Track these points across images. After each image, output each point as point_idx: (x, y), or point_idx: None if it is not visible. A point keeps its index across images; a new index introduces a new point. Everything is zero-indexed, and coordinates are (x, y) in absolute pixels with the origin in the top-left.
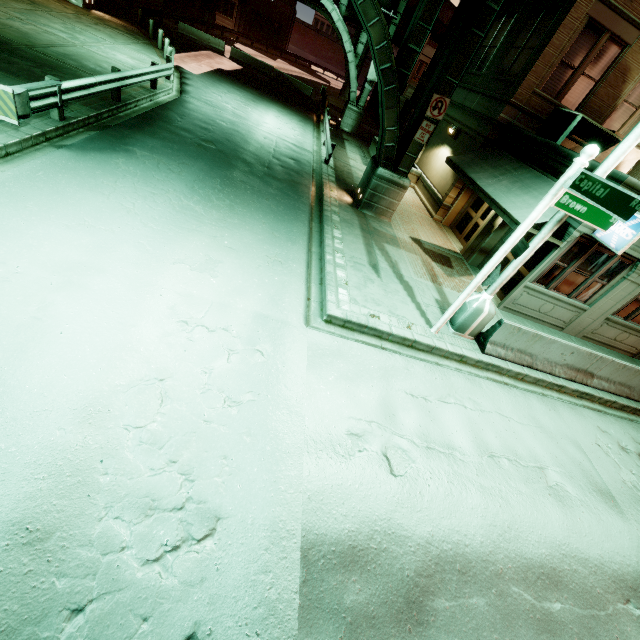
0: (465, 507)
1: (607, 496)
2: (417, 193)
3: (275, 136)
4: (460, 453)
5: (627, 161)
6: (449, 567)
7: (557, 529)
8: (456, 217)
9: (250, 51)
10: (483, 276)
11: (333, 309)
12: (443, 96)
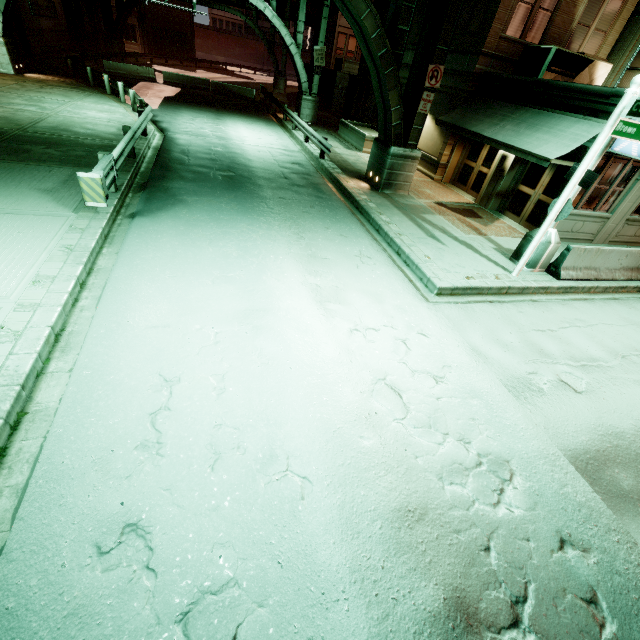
0: (637, 399)
1: None
2: None
3: (263, 147)
4: (603, 362)
5: (599, 77)
6: None
7: None
8: (454, 172)
9: (170, 70)
10: (556, 213)
11: (439, 282)
12: (437, 65)
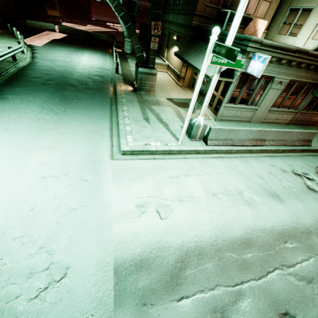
0: (200, 223)
1: (275, 196)
2: (169, 74)
3: (88, 67)
4: (197, 198)
5: (260, 28)
6: (192, 254)
7: (249, 219)
8: (189, 81)
9: (71, 25)
10: (191, 109)
11: (124, 147)
12: (156, 21)
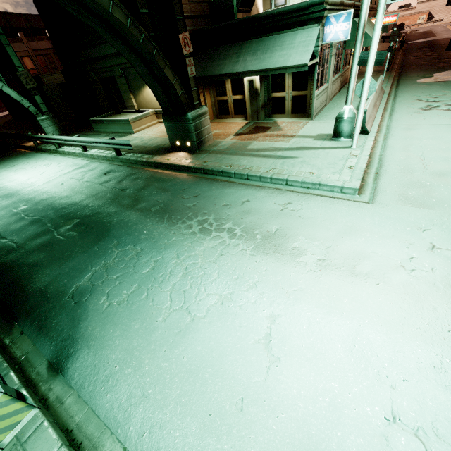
0: None
1: None
2: None
3: (58, 177)
4: None
5: (259, 6)
6: None
7: None
8: (213, 110)
9: None
10: (367, 92)
11: (352, 184)
12: (183, 33)
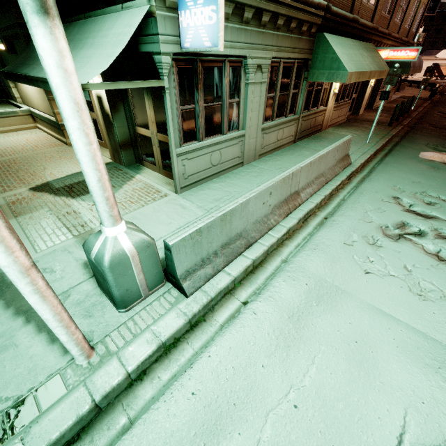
0: None
1: None
2: (42, 130)
3: None
4: None
5: None
6: None
7: None
8: None
9: None
10: None
11: None
12: None
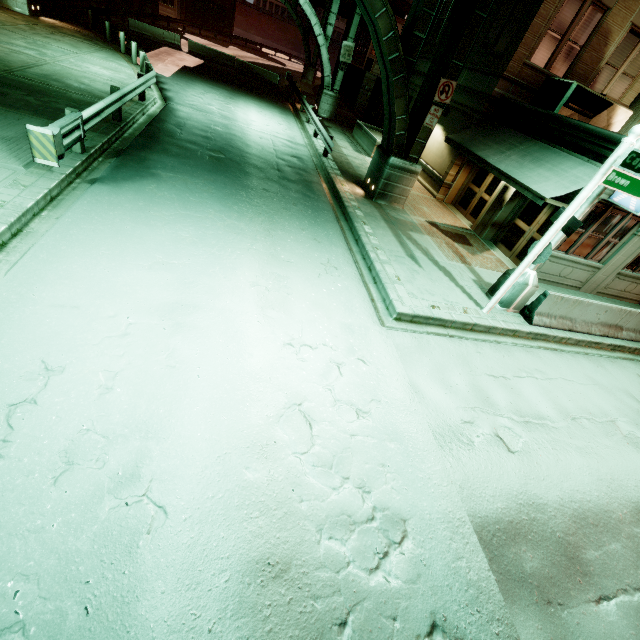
0: (574, 468)
1: None
2: None
3: (268, 134)
4: (550, 421)
5: (617, 122)
6: (584, 523)
7: None
8: (457, 194)
9: (201, 41)
10: (535, 255)
11: (400, 307)
12: (450, 80)
